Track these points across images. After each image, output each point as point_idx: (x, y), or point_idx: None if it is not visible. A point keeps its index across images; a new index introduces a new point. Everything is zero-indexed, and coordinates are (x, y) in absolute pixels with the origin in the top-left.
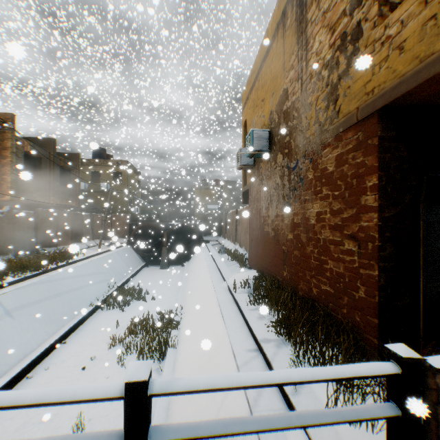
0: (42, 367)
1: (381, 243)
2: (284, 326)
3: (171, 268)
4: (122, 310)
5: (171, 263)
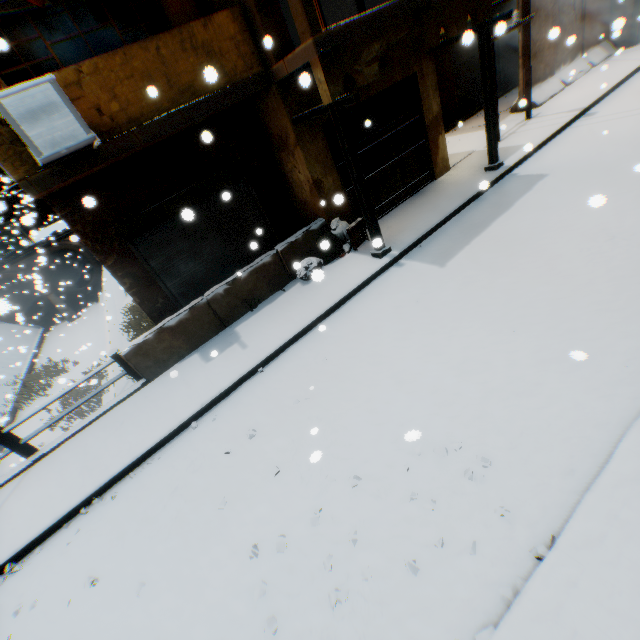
0: None
1: (121, 281)
2: None
3: (85, 313)
4: (47, 396)
5: (82, 307)
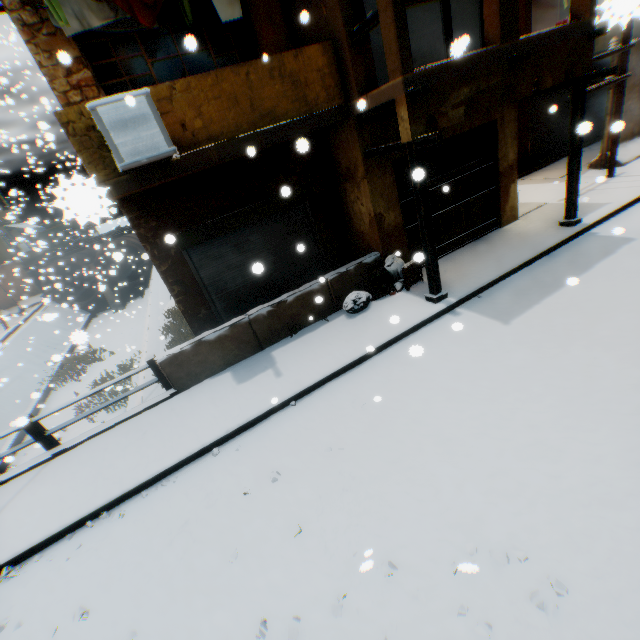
0: (21, 457)
1: (170, 287)
2: (170, 347)
3: (129, 306)
4: (80, 381)
5: (128, 299)
